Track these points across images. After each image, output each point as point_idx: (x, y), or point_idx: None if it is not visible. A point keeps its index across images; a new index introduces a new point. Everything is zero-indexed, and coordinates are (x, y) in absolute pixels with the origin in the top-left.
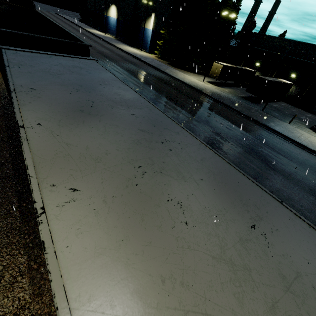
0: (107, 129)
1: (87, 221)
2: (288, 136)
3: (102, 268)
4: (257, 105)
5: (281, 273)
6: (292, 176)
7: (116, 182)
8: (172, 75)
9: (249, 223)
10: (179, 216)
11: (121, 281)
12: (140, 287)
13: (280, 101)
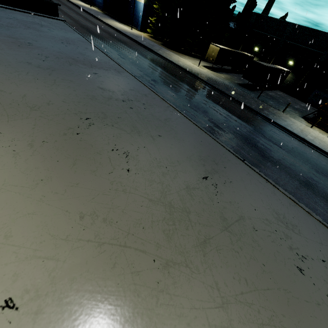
0: (57, 83)
1: (0, 161)
2: (280, 124)
3: (6, 203)
4: (253, 92)
5: (223, 216)
6: (280, 162)
7: (52, 130)
8: (165, 57)
9: (202, 175)
10: (122, 164)
11: (27, 215)
12: (50, 221)
13: (276, 90)
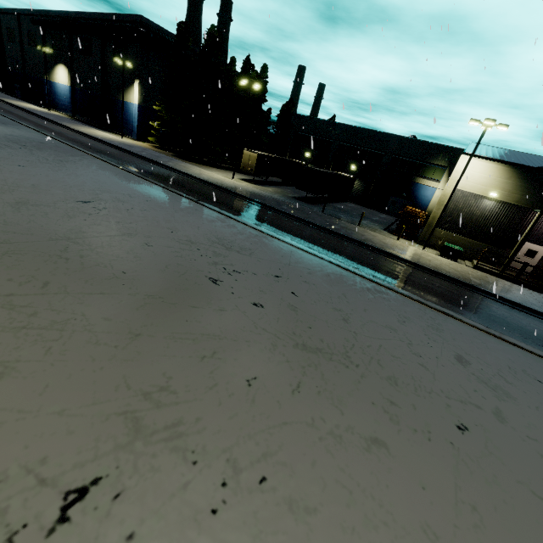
0: None
1: None
2: (357, 239)
3: None
4: (316, 206)
5: (79, 230)
6: None
7: None
8: (178, 170)
9: (79, 199)
10: None
11: None
12: None
13: (346, 201)
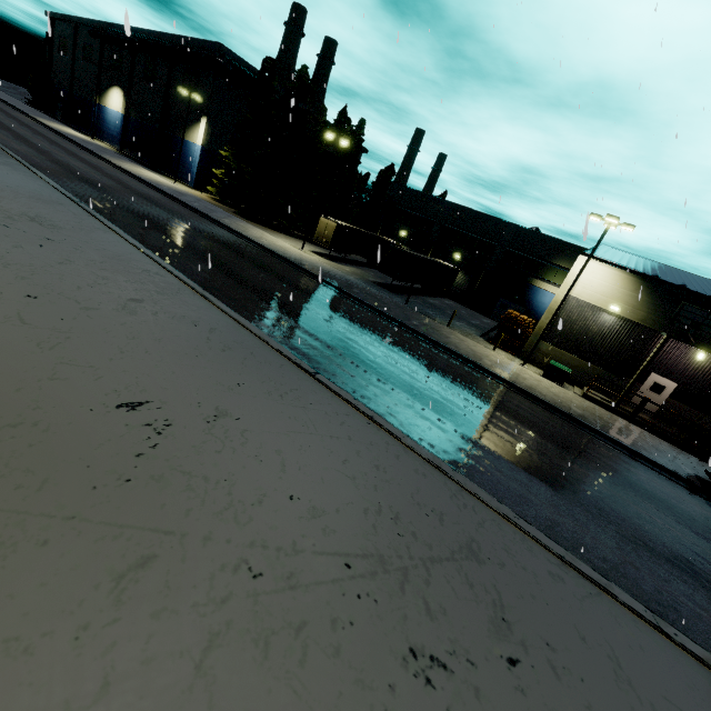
0: None
1: None
2: (436, 340)
3: None
4: (400, 296)
5: None
6: (425, 394)
7: None
8: (233, 229)
9: None
10: None
11: None
12: None
13: (444, 297)
